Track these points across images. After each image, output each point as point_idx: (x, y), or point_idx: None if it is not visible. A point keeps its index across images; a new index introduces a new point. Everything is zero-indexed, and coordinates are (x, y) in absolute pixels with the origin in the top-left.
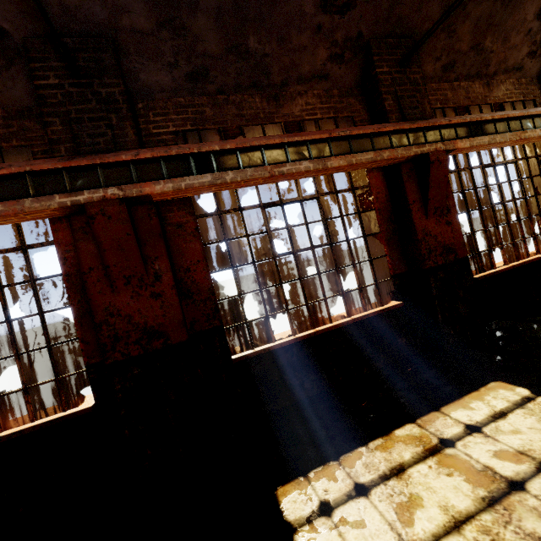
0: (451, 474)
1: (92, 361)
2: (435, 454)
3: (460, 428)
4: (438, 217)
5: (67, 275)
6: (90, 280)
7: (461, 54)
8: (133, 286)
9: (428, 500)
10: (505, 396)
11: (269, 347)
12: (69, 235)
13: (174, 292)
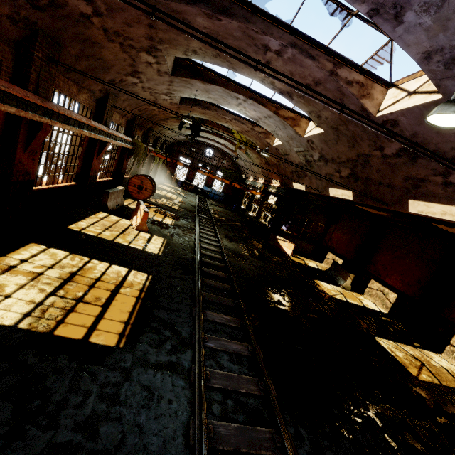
0: (18, 275)
1: None
2: (9, 271)
3: (18, 261)
4: (30, 155)
5: None
6: None
7: (77, 71)
8: None
9: (9, 284)
10: (37, 249)
11: None
12: None
13: None
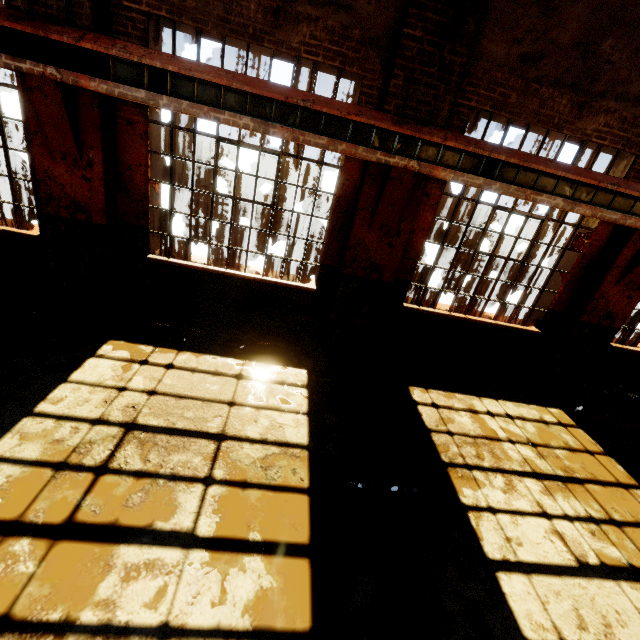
0: None
1: (554, 308)
2: None
3: None
4: None
5: (583, 254)
6: (612, 273)
7: None
8: (625, 287)
9: None
10: None
11: (634, 350)
12: (605, 230)
13: (638, 299)
